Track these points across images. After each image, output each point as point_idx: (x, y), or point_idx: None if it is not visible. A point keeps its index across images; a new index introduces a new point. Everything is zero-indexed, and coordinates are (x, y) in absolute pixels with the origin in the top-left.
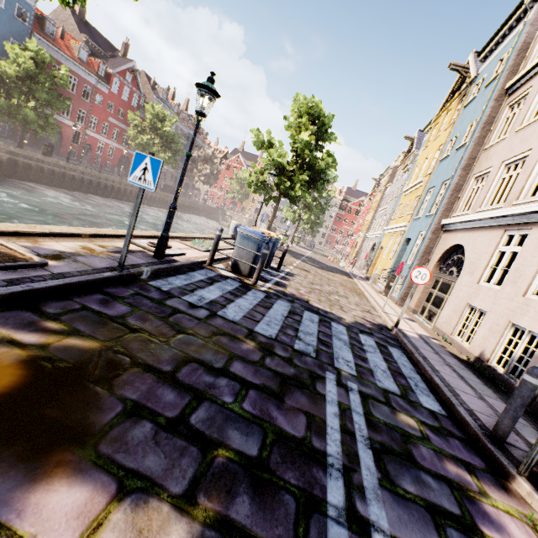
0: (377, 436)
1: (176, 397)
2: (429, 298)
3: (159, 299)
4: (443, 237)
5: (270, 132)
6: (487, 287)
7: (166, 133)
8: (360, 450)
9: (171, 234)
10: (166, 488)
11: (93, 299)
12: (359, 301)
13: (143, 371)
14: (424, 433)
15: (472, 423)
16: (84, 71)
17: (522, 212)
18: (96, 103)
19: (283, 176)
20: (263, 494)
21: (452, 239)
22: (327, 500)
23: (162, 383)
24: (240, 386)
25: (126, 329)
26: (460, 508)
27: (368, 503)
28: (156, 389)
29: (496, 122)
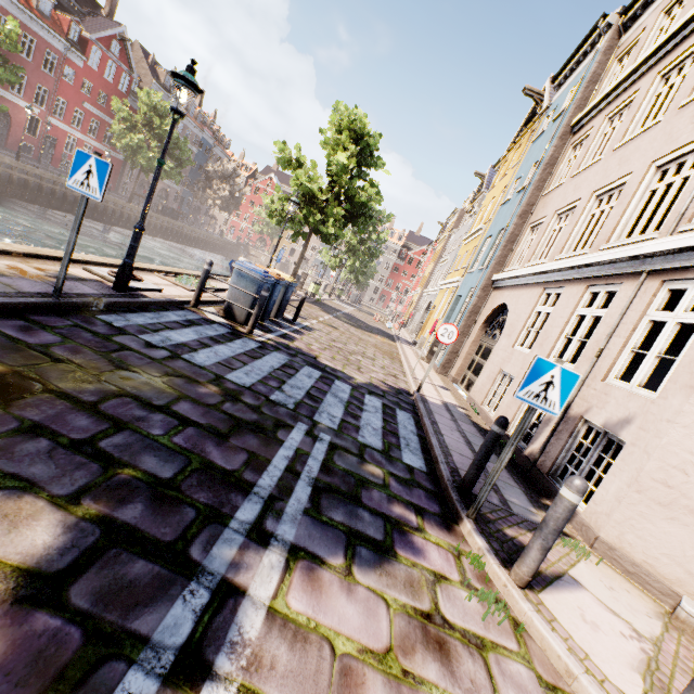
0: (327, 478)
1: (91, 423)
2: (470, 365)
3: (105, 334)
4: (492, 295)
5: (300, 147)
6: (520, 351)
7: (166, 134)
8: (298, 486)
9: (151, 266)
10: (49, 490)
11: (11, 325)
12: (388, 364)
13: (56, 397)
14: (387, 482)
15: (448, 477)
16: (46, 29)
17: (558, 268)
18: (64, 80)
19: (314, 207)
20: (162, 505)
21: (500, 297)
22: (234, 516)
23: (77, 411)
24: (179, 423)
25: (47, 358)
26: (384, 536)
27: (281, 523)
28: (68, 415)
29: (558, 164)
